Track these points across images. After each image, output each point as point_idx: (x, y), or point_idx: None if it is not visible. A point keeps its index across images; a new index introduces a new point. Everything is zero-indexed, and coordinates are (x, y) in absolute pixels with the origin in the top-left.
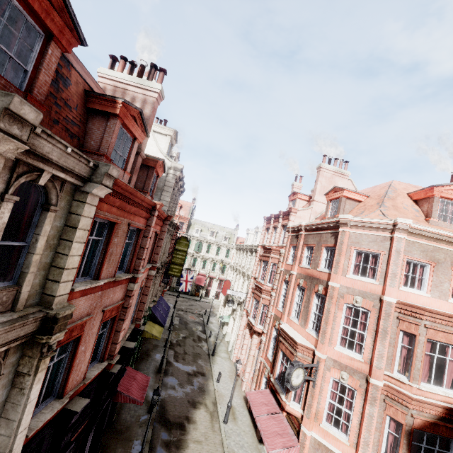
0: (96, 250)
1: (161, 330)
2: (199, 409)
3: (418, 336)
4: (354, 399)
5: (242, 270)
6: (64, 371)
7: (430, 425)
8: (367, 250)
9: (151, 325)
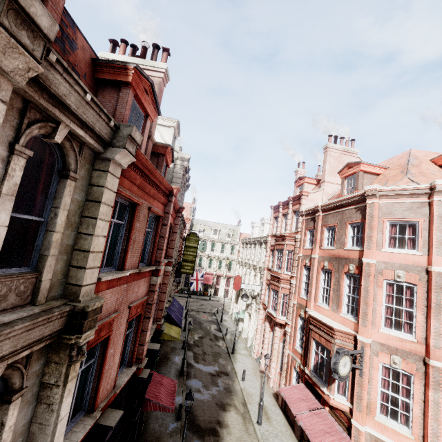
0: (118, 237)
1: (178, 331)
2: (229, 411)
3: None
4: (411, 385)
5: (252, 263)
6: (93, 379)
7: None
8: (403, 220)
9: (168, 326)
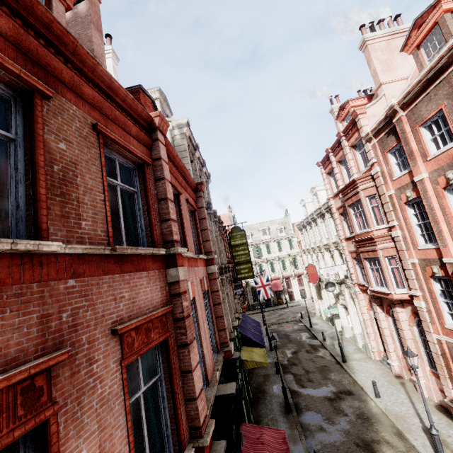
0: (8, 171)
1: (263, 353)
2: None
3: None
4: None
5: (320, 244)
6: None
7: None
8: None
9: (247, 350)
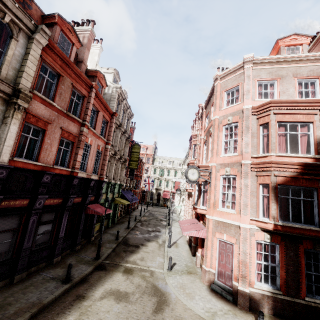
0: (51, 89)
1: (127, 202)
2: (151, 242)
3: (270, 122)
4: (236, 183)
5: None
6: (38, 149)
7: (291, 180)
8: (232, 87)
9: (120, 199)
